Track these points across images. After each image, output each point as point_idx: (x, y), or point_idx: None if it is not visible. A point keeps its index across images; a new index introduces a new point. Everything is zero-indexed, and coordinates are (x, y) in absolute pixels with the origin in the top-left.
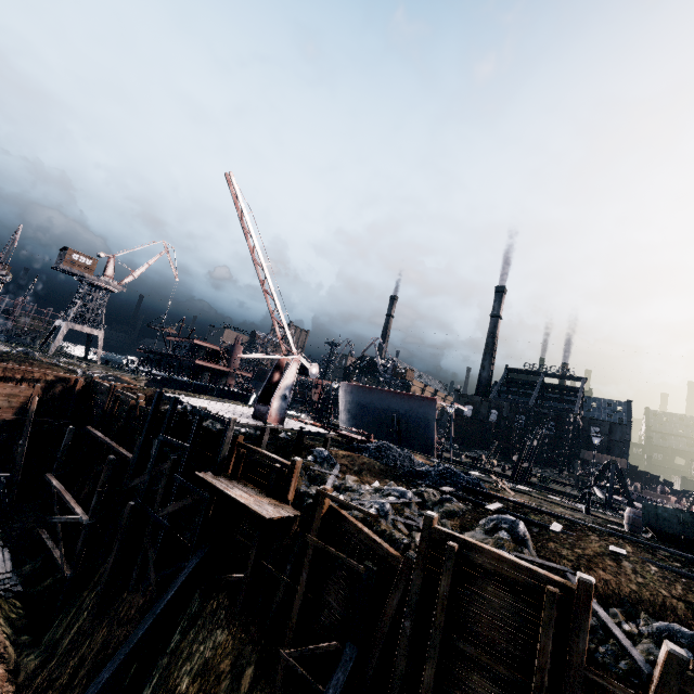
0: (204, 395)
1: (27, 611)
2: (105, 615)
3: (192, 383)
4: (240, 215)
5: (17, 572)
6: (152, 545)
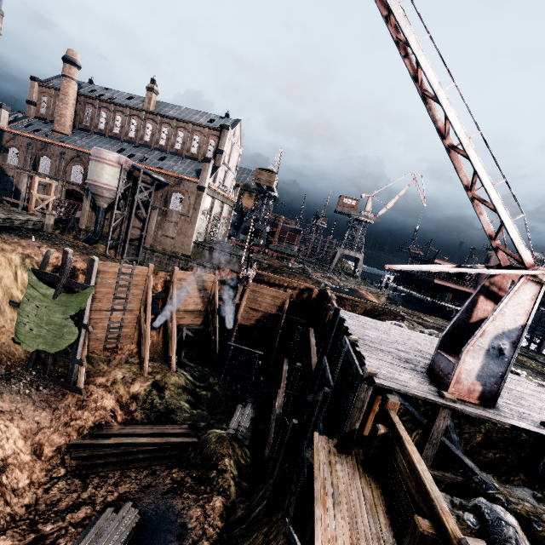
0: (441, 315)
1: (253, 462)
2: (268, 520)
3: (428, 302)
4: (387, 18)
5: (255, 427)
6: (295, 484)
